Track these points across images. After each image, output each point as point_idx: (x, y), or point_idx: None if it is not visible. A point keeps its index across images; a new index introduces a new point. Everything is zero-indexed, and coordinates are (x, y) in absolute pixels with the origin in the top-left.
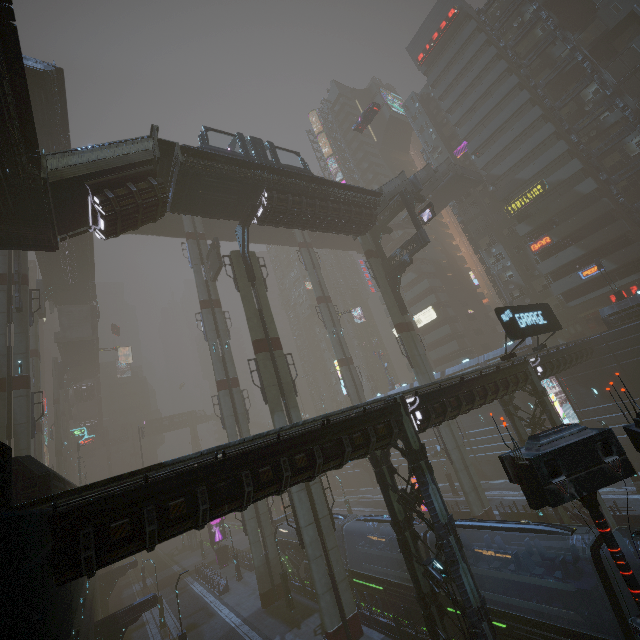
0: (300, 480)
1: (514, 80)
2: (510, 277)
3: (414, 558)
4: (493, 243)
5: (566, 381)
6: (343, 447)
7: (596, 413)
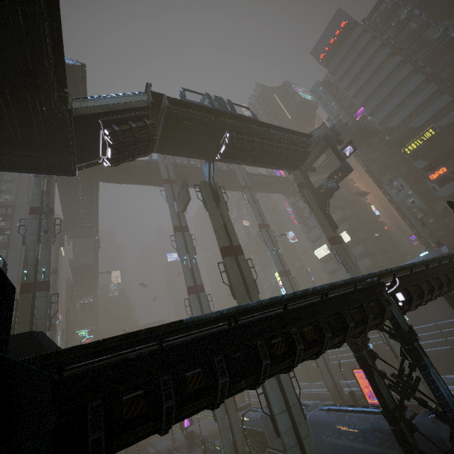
0: (306, 357)
1: (398, 58)
2: (412, 203)
3: (415, 453)
4: (394, 178)
5: None
6: (344, 322)
7: None
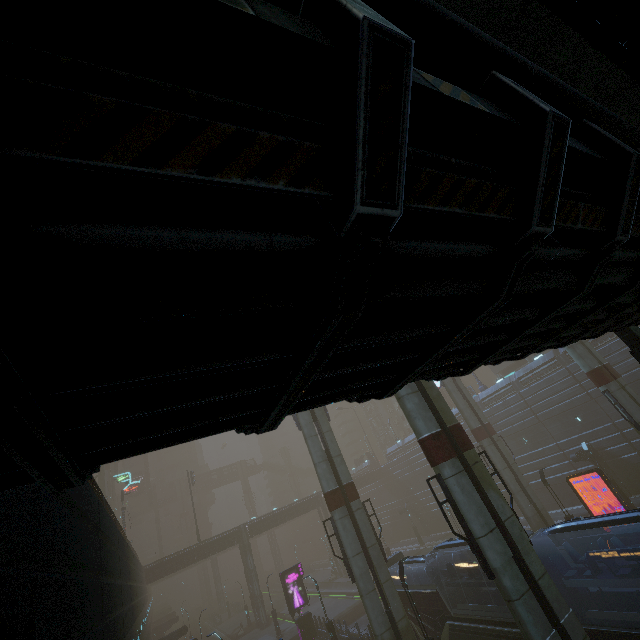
0: None
1: None
2: None
3: None
4: None
5: None
6: None
7: None
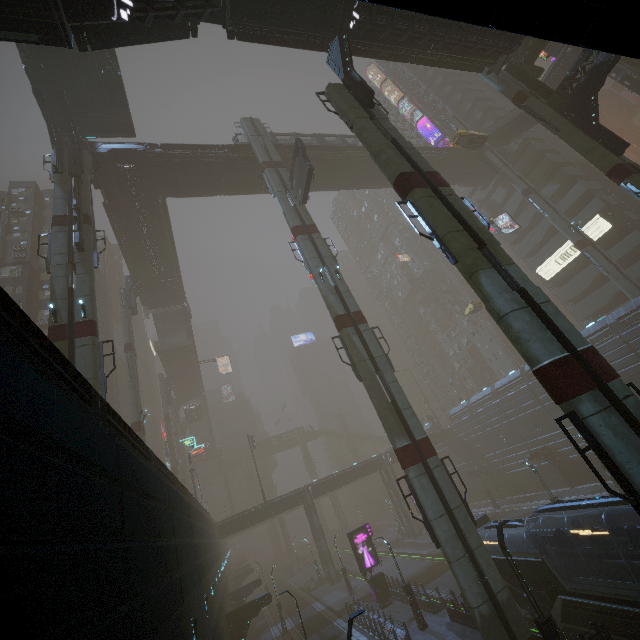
0: None
1: None
2: None
3: None
4: None
5: None
6: None
7: None
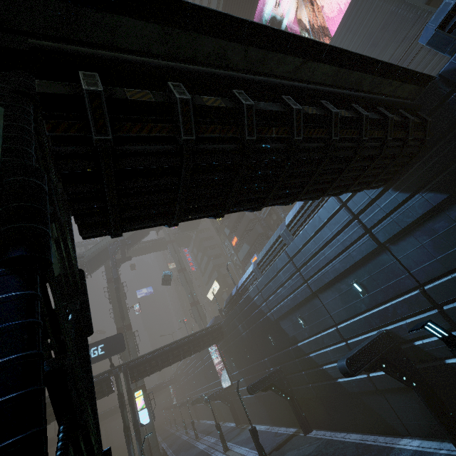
0: None
1: None
2: (236, 260)
3: None
4: (225, 238)
5: (223, 352)
6: None
7: (236, 377)
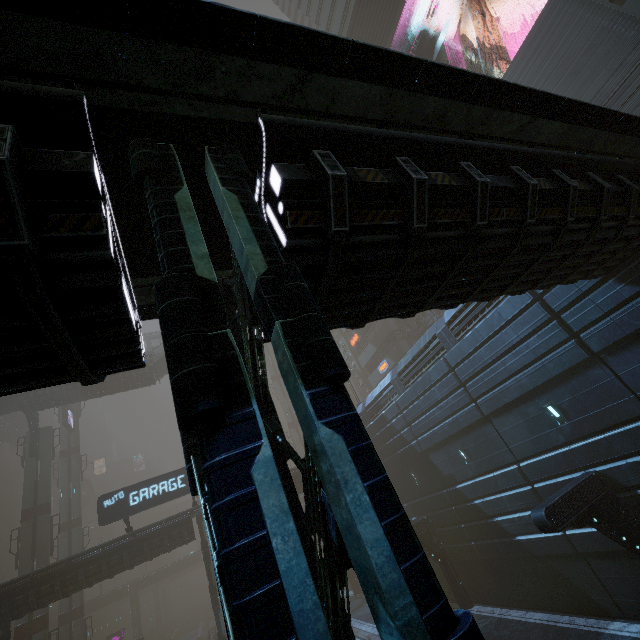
0: None
1: None
2: (355, 366)
3: None
4: (339, 335)
5: None
6: None
7: None
